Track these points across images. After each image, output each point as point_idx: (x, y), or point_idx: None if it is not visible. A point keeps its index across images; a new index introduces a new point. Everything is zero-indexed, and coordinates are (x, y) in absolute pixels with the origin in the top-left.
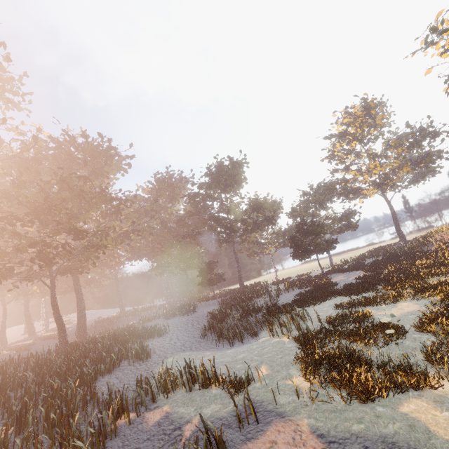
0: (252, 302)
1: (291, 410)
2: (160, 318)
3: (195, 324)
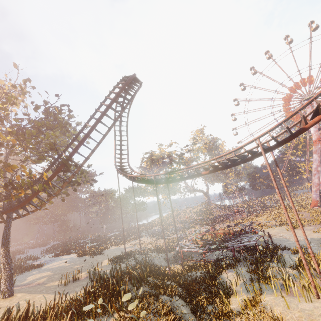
0: (69, 241)
1: (44, 259)
2: (27, 249)
3: (42, 250)
